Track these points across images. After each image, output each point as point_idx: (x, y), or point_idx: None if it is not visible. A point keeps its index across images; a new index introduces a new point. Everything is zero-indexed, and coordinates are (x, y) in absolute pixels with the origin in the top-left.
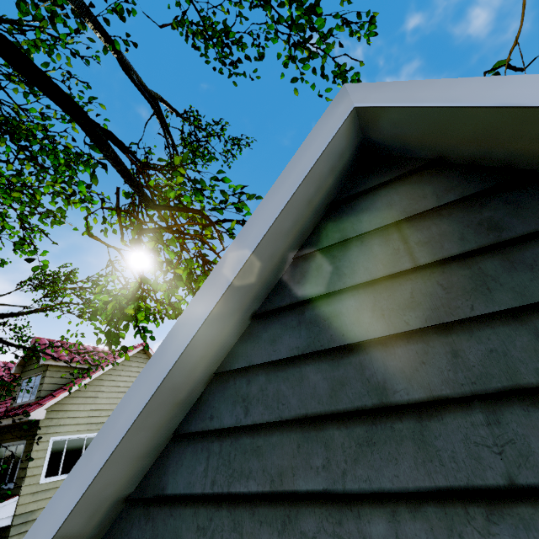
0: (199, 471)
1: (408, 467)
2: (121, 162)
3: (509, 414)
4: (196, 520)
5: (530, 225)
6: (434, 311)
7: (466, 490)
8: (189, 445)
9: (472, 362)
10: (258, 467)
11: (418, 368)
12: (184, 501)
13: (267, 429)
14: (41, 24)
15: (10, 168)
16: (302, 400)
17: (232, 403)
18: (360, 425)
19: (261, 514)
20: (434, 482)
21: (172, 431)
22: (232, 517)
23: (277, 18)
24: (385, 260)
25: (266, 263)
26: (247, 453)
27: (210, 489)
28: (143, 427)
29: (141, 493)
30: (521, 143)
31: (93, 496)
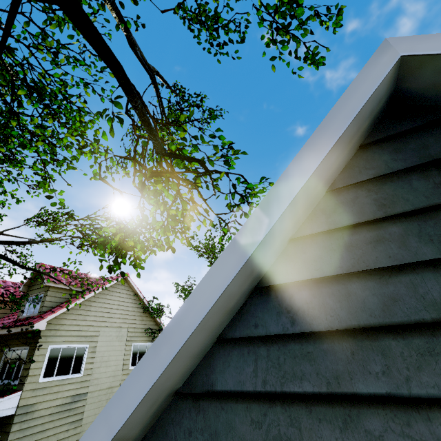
0: (247, 371)
1: None
2: (145, 114)
3: None
4: (249, 415)
5: None
6: None
7: None
8: (234, 348)
9: None
10: (311, 370)
11: None
12: (234, 397)
13: (316, 338)
14: None
15: (35, 122)
16: (352, 313)
17: (276, 314)
18: (418, 337)
19: (319, 413)
20: None
21: (217, 336)
22: (287, 413)
23: (265, 6)
24: (427, 193)
25: (311, 192)
26: (297, 358)
27: (262, 388)
28: (203, 329)
29: (190, 389)
30: None
31: (158, 387)
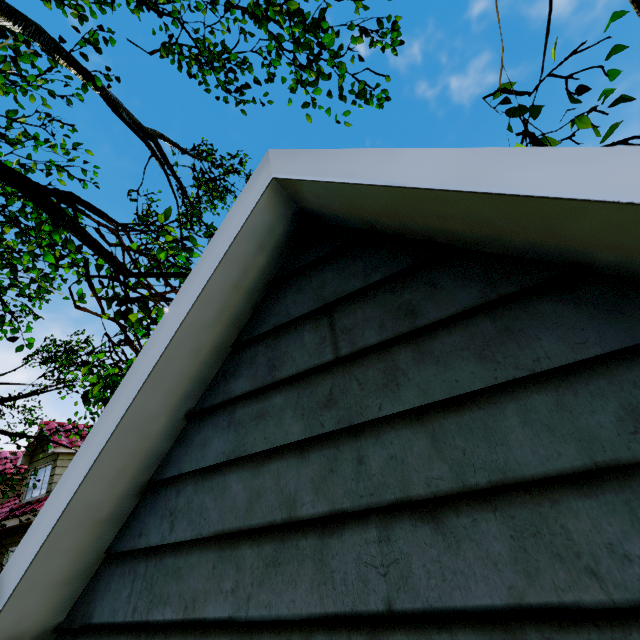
0: (124, 596)
1: (304, 591)
2: (82, 231)
3: (399, 530)
4: None
5: (441, 310)
6: (347, 410)
7: (351, 617)
8: (118, 566)
9: (374, 470)
10: (175, 592)
11: (327, 477)
12: (109, 631)
13: (189, 548)
14: (3, 67)
15: None
16: (222, 514)
17: (161, 518)
18: (270, 543)
19: None
20: (324, 607)
21: (103, 551)
22: None
23: (276, 38)
24: (311, 350)
25: (190, 358)
26: (168, 575)
27: (131, 617)
28: (56, 552)
29: (70, 623)
30: (427, 219)
31: (4, 632)
